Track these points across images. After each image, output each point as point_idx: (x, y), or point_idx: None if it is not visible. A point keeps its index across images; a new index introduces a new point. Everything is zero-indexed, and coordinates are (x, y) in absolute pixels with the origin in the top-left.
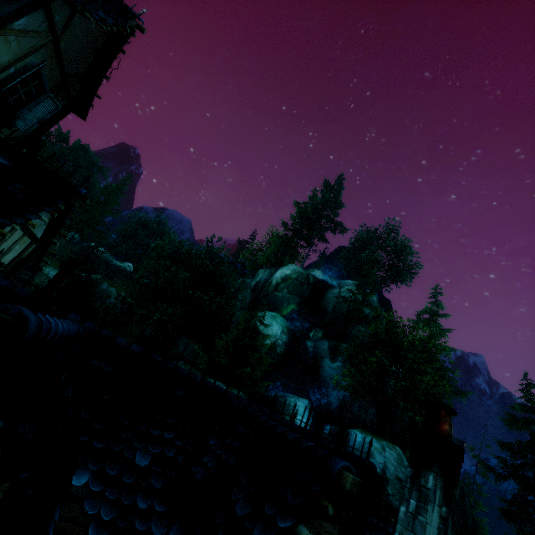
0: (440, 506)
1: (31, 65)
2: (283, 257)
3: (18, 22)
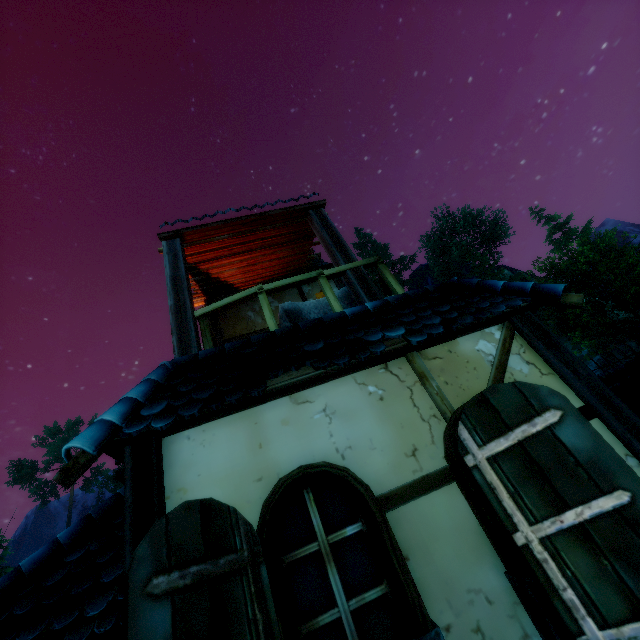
0: None
1: None
2: None
3: None
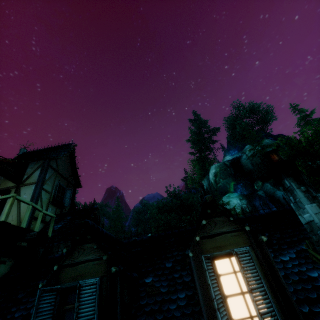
0: (298, 188)
1: (57, 185)
2: (206, 167)
3: (47, 176)
